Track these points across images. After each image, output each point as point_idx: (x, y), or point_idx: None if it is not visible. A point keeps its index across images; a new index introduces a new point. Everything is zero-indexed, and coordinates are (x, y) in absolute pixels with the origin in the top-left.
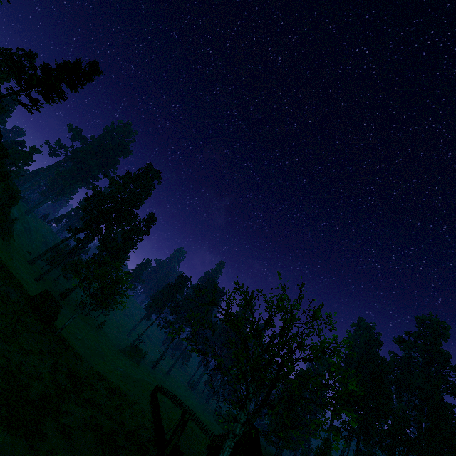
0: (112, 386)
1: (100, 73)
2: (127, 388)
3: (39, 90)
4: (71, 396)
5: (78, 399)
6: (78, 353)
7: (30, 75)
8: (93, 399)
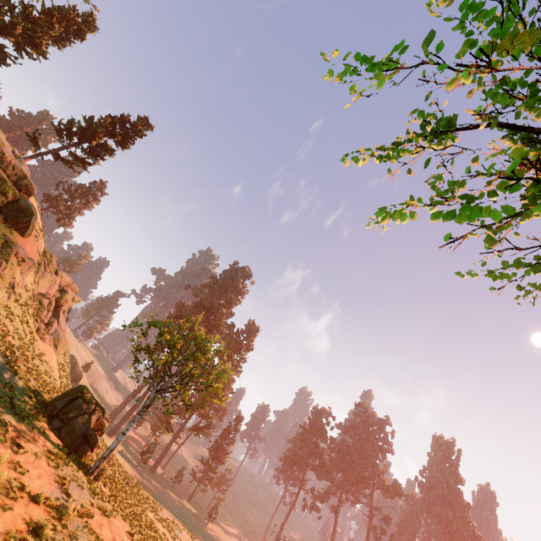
0: None
1: (151, 128)
2: None
3: (85, 149)
4: None
5: None
6: (148, 536)
7: (70, 121)
8: None
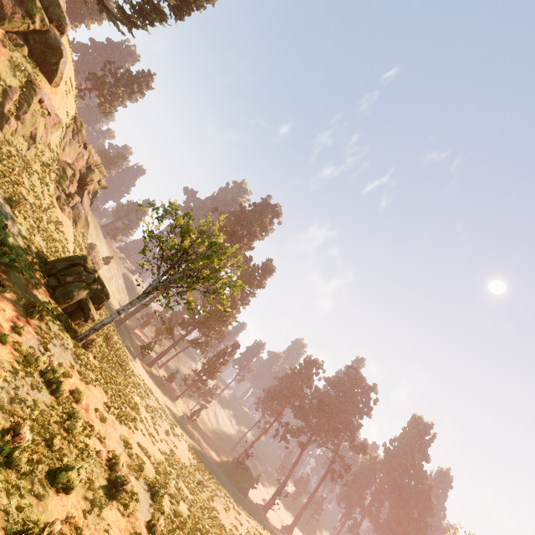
0: (185, 514)
1: (213, 0)
2: (223, 534)
3: (134, 5)
4: None
5: None
6: (128, 414)
7: None
8: (83, 532)
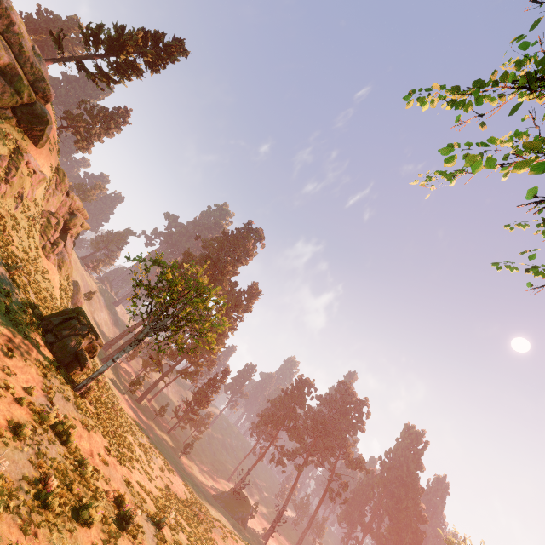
0: (185, 543)
1: (186, 53)
2: None
3: (112, 63)
4: (2, 516)
5: (34, 538)
6: (125, 455)
7: (99, 26)
8: None
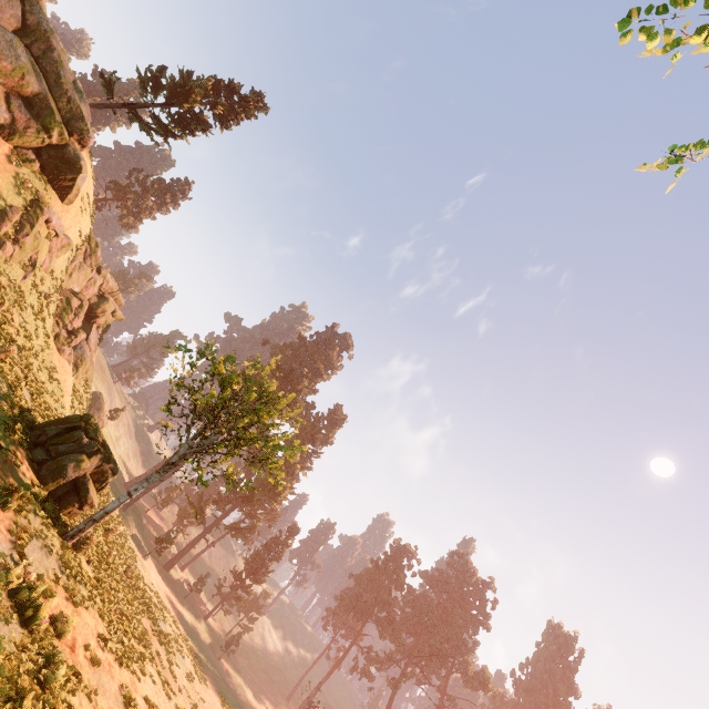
0: None
1: (265, 109)
2: None
3: (173, 115)
4: None
5: None
6: (132, 650)
7: (161, 68)
8: None
